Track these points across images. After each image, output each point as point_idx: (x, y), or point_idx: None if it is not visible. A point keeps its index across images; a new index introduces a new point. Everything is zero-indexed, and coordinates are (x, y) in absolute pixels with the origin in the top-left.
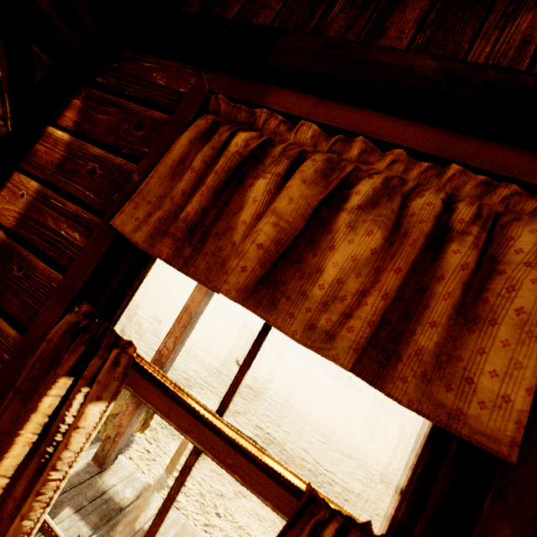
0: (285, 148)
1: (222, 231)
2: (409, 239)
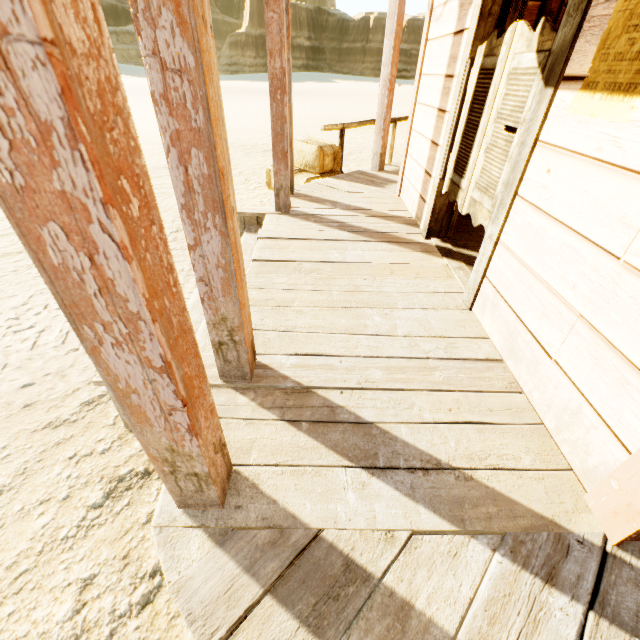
0: None
1: None
2: None
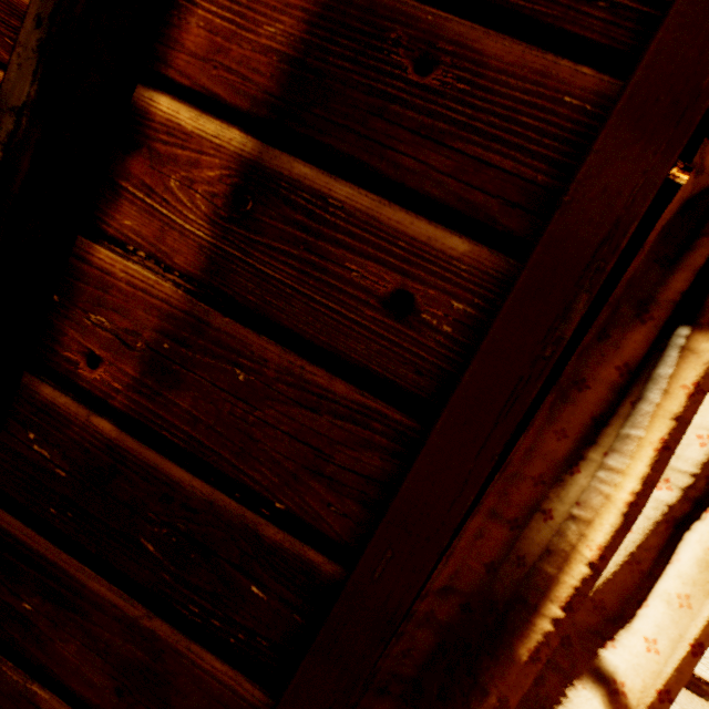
0: None
1: None
2: None
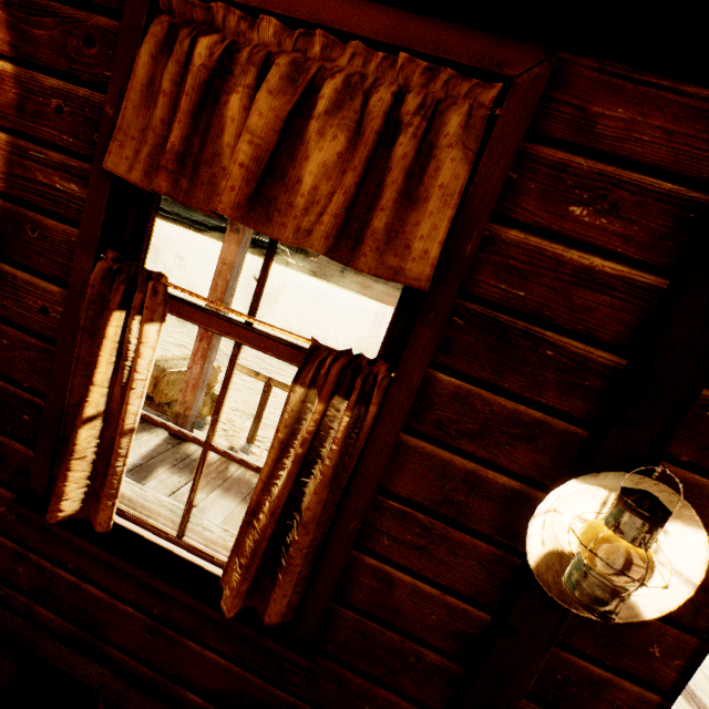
0: (251, 52)
1: (211, 158)
2: (364, 138)
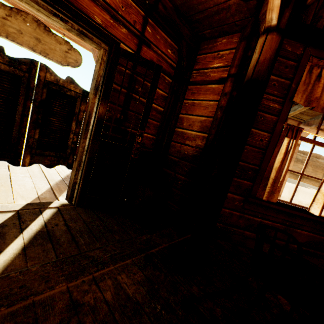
0: None
1: (319, 98)
2: None
